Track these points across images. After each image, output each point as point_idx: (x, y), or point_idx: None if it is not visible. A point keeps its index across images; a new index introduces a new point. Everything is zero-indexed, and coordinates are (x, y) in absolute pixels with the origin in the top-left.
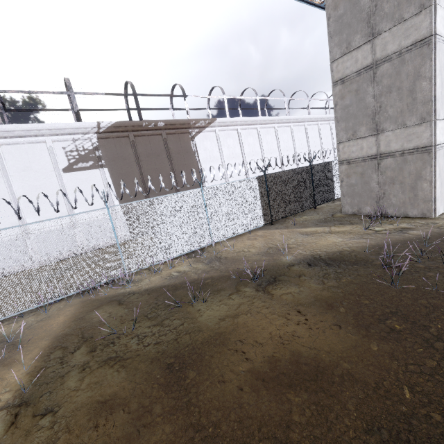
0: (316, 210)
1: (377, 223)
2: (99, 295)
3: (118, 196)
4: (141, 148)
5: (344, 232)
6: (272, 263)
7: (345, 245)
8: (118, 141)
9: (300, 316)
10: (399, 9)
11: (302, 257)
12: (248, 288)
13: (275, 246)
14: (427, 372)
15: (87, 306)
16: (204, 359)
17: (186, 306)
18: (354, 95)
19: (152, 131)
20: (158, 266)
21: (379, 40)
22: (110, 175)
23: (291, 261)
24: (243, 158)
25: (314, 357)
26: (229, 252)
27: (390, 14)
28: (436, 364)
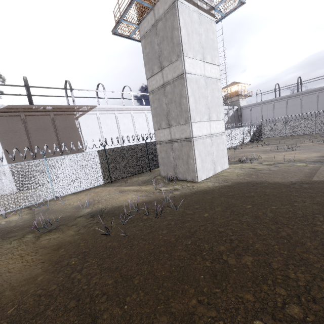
0: (152, 172)
1: (168, 184)
2: None
3: (8, 159)
4: (31, 124)
5: (144, 190)
6: (73, 214)
7: (130, 201)
8: (10, 118)
9: (32, 256)
10: (170, 55)
11: (95, 209)
12: (32, 234)
13: (92, 201)
14: (42, 294)
15: None
16: None
17: None
18: (158, 101)
19: (41, 112)
20: None
21: (164, 71)
22: (1, 144)
23: (84, 213)
24: (119, 133)
25: None
26: (61, 204)
27: (167, 57)
28: (54, 288)
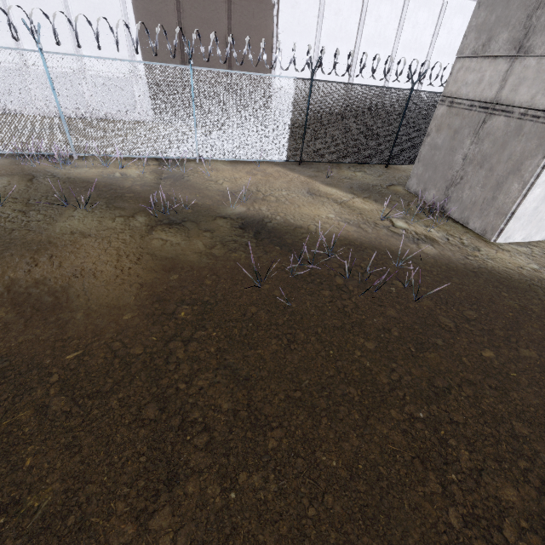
0: (388, 171)
1: (416, 216)
2: (30, 165)
3: (143, 50)
4: None
5: (357, 209)
6: (214, 206)
7: (321, 223)
8: None
9: (131, 263)
10: None
11: (253, 214)
12: (145, 218)
13: (254, 191)
14: (119, 353)
15: (6, 170)
16: (3, 254)
17: (70, 208)
18: None
19: None
20: (109, 159)
21: None
22: (134, 9)
23: (233, 213)
24: (355, 44)
25: (72, 297)
26: (203, 176)
27: None
28: (138, 353)
